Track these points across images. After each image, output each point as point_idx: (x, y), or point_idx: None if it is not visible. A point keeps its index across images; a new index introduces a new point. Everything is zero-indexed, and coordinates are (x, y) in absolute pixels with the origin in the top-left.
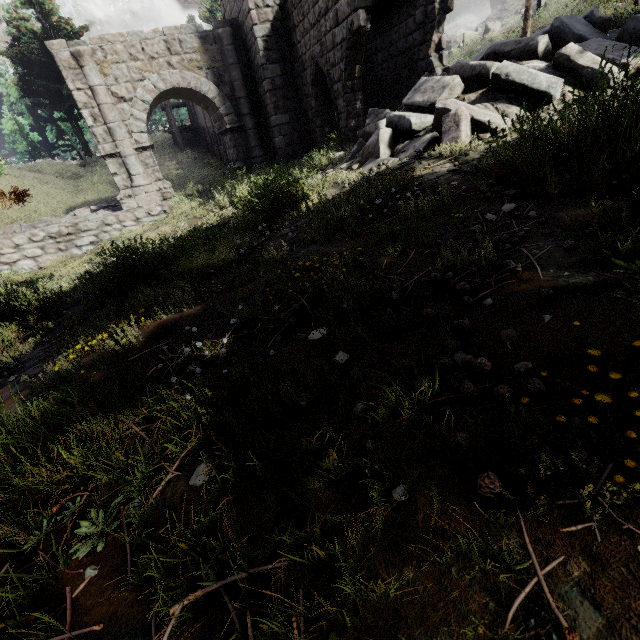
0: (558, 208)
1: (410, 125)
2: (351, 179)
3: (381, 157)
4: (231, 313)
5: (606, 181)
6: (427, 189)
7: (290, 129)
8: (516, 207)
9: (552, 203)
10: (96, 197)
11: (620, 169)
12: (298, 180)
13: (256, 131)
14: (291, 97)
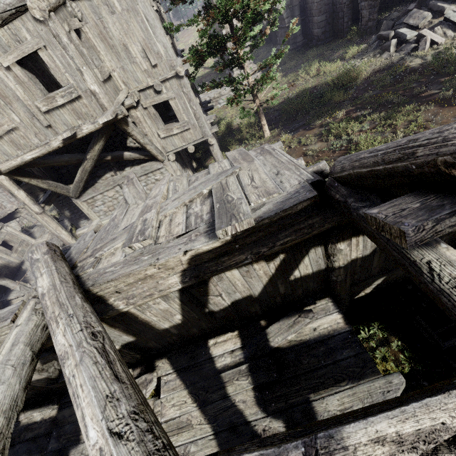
0: (442, 77)
1: (406, 38)
2: (378, 64)
3: (391, 52)
4: (363, 107)
5: (453, 71)
6: (411, 71)
7: (325, 23)
8: (434, 77)
9: (441, 76)
10: (196, 75)
11: (455, 69)
12: (357, 66)
13: (301, 25)
14: (328, 3)
